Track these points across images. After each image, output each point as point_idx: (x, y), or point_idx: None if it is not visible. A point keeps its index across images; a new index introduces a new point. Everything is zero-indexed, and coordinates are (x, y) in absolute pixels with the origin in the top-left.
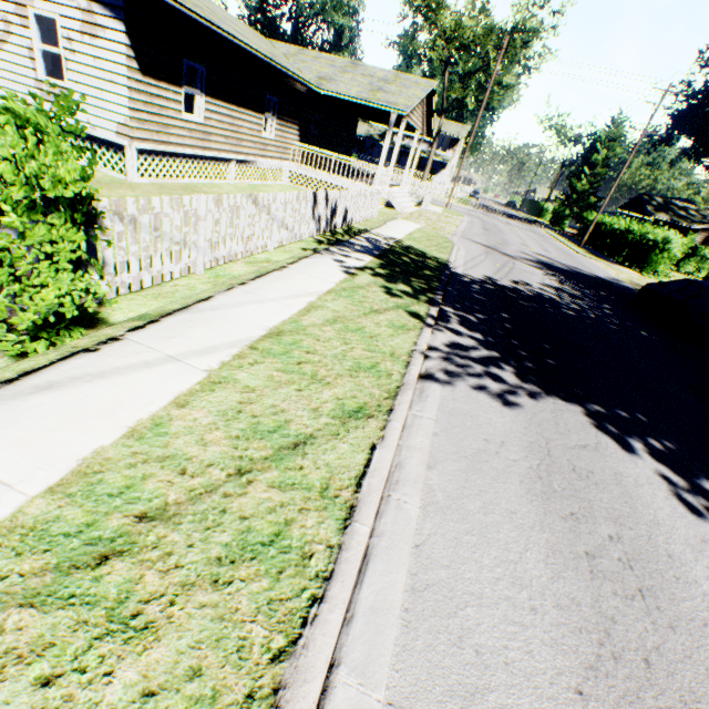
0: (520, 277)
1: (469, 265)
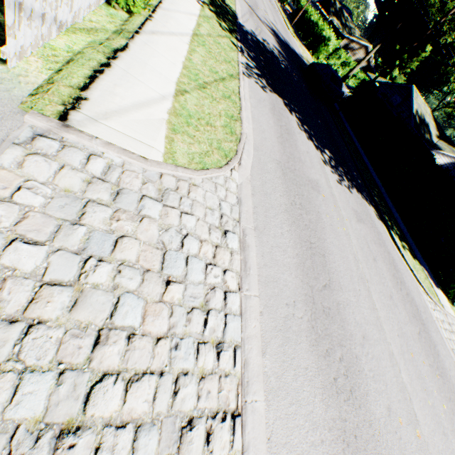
0: (265, 38)
1: (244, 19)
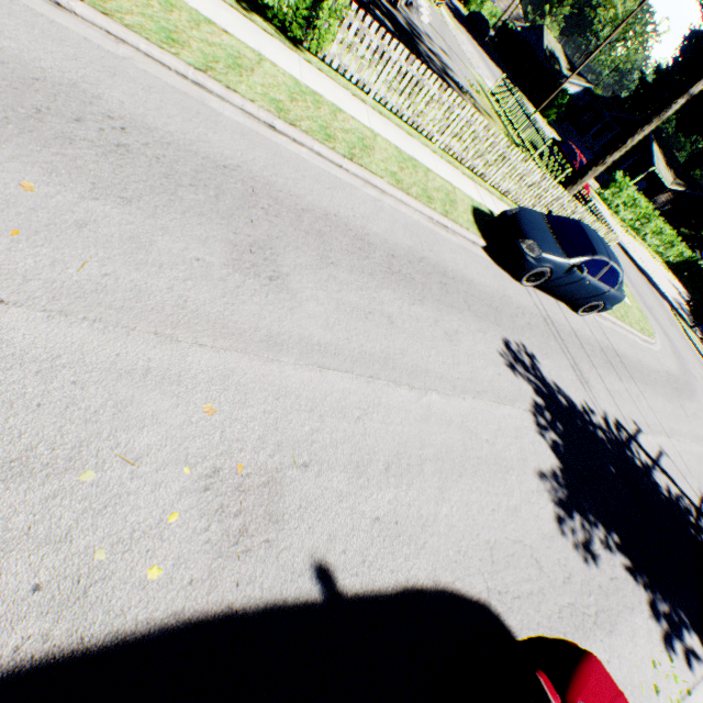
0: None
1: None
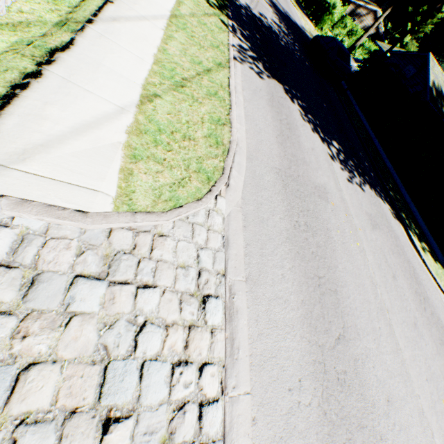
0: (262, 11)
1: None
